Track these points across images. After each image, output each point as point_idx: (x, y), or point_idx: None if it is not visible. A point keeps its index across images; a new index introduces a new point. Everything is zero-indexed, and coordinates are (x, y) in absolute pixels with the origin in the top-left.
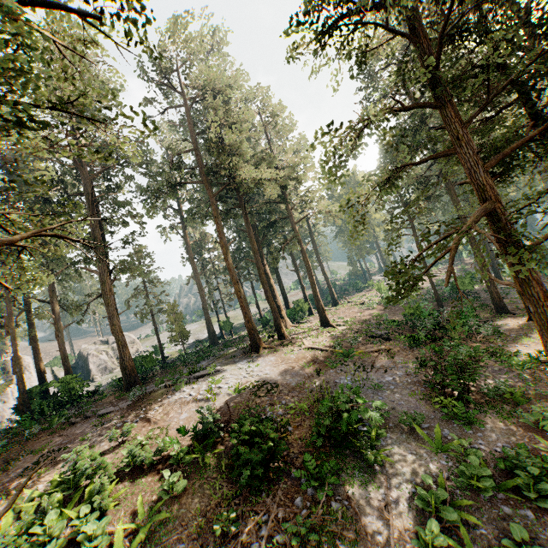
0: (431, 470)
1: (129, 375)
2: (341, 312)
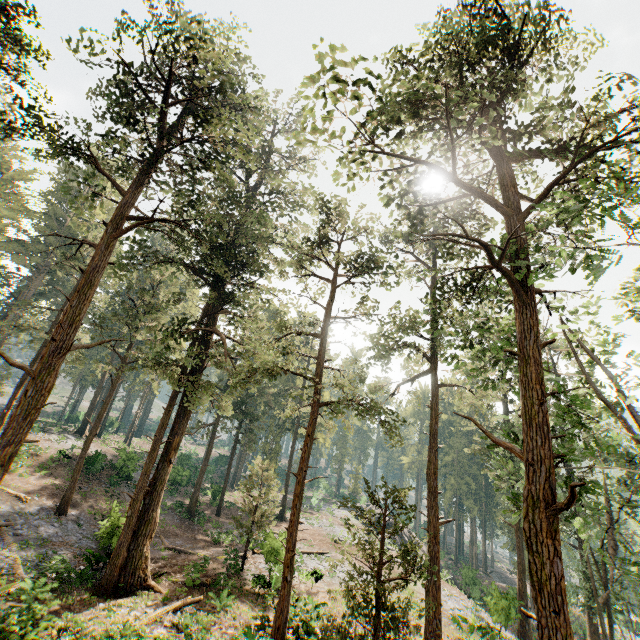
0: None
1: None
2: (139, 443)
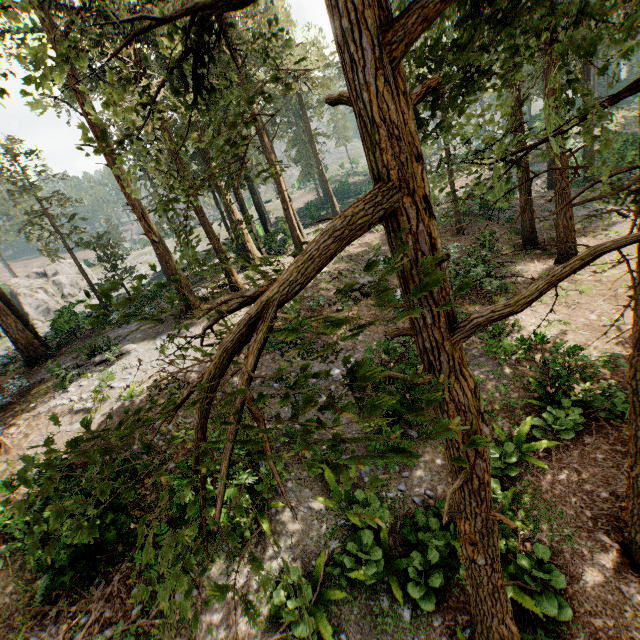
0: (321, 536)
1: (26, 350)
2: None
